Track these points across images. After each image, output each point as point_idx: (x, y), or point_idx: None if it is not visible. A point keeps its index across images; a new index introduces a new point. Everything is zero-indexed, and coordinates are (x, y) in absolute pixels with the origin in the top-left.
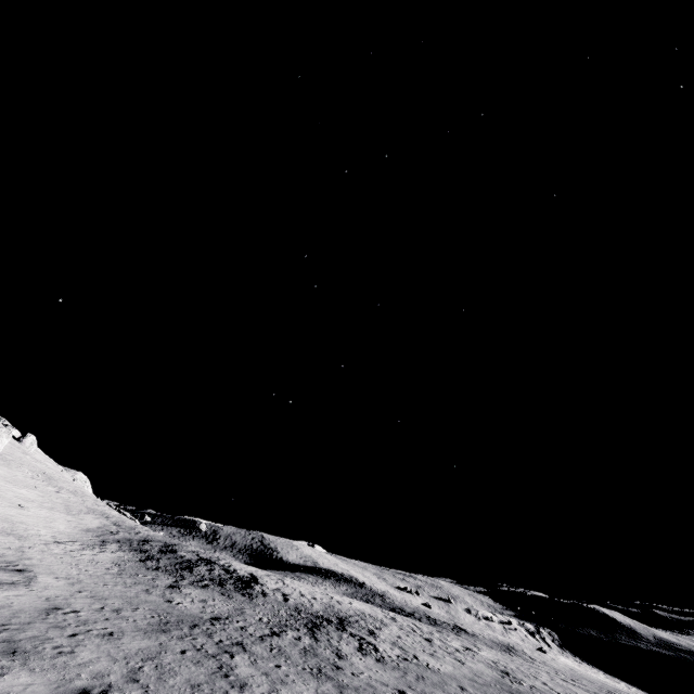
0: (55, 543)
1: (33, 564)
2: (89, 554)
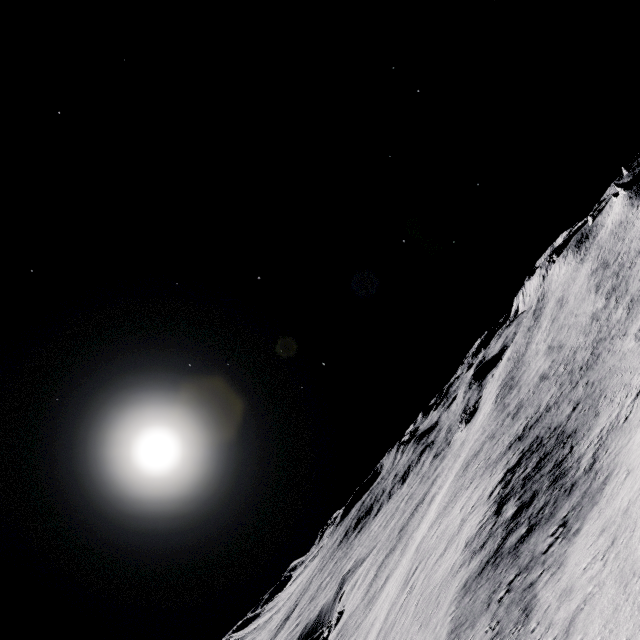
0: (639, 389)
1: (639, 346)
2: (614, 411)
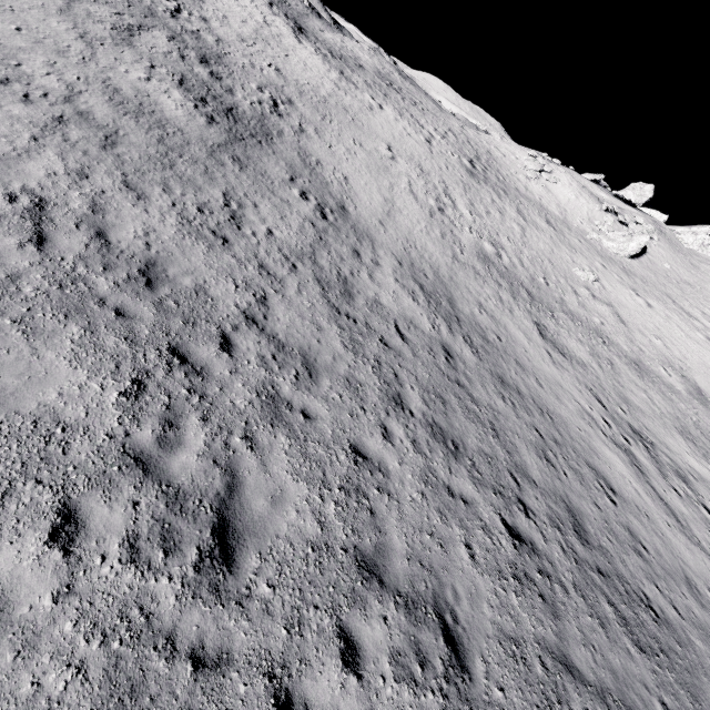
0: None
1: None
2: None
